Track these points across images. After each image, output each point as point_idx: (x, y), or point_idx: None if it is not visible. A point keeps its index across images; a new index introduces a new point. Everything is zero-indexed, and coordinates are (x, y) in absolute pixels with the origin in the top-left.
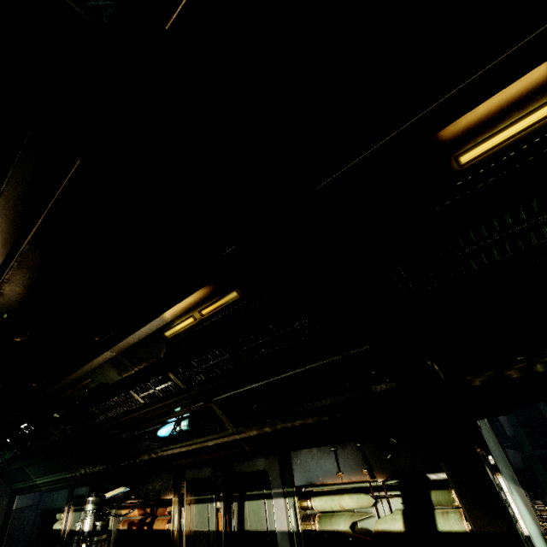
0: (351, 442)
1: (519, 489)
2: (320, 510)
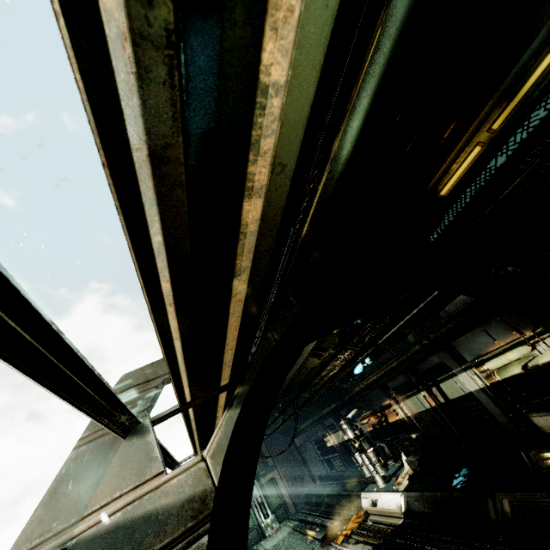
0: (492, 319)
1: None
2: (495, 368)
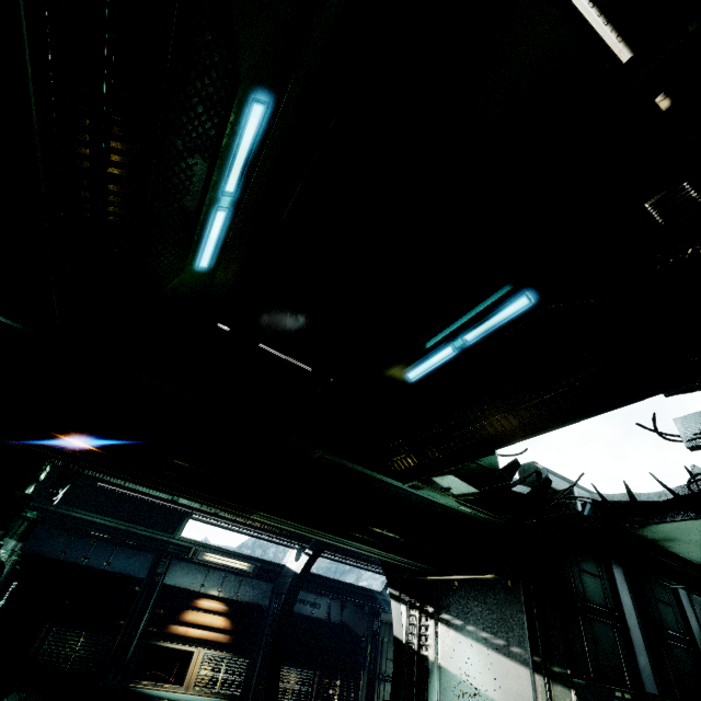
0: None
1: (504, 660)
2: None
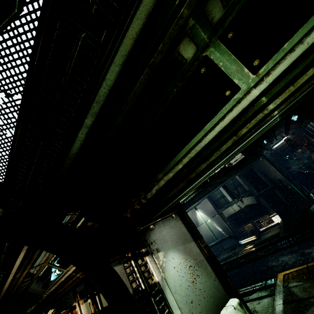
0: None
1: (187, 245)
2: None
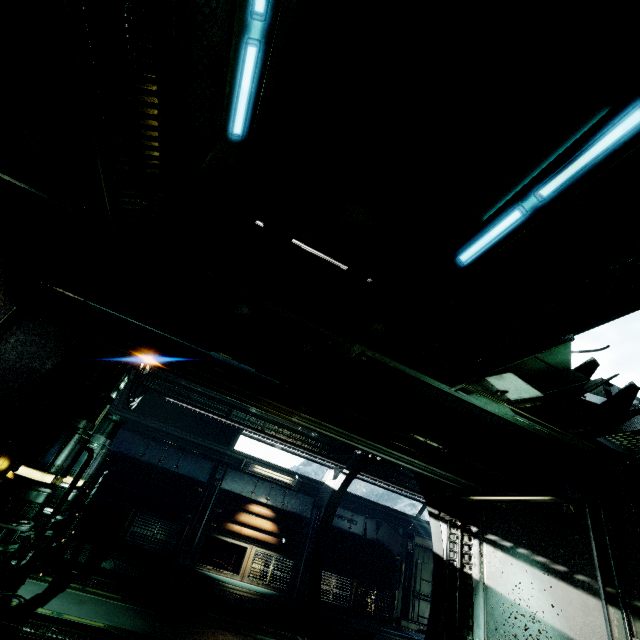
0: None
1: (566, 587)
2: None
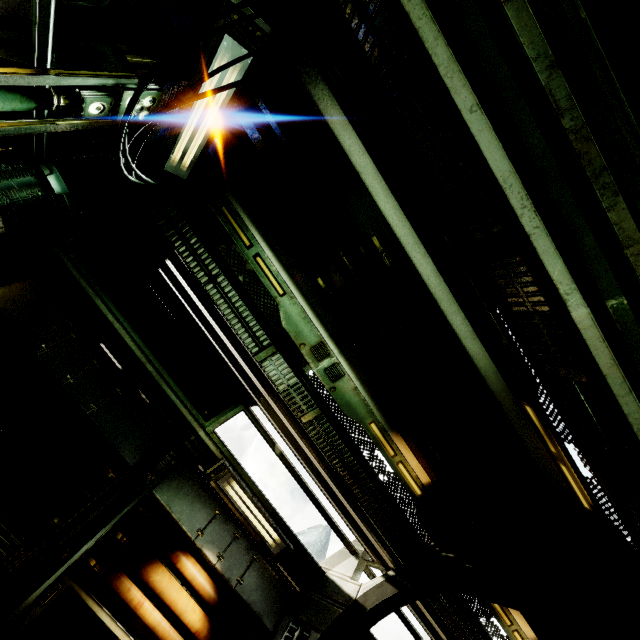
0: None
1: None
2: None
